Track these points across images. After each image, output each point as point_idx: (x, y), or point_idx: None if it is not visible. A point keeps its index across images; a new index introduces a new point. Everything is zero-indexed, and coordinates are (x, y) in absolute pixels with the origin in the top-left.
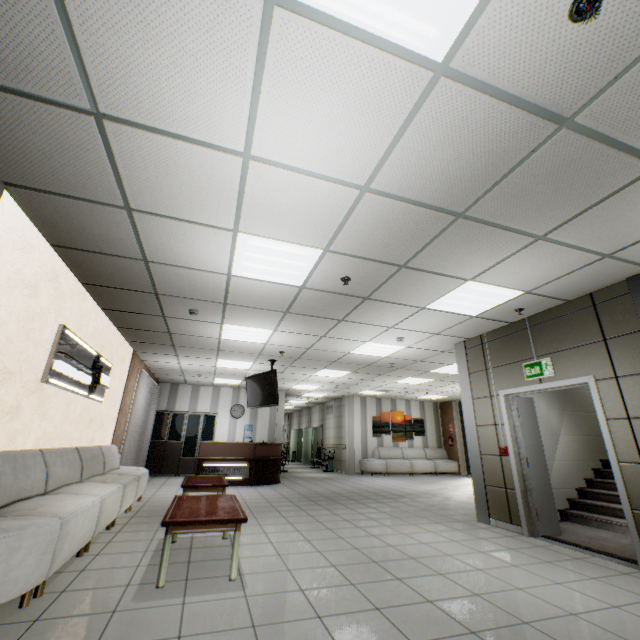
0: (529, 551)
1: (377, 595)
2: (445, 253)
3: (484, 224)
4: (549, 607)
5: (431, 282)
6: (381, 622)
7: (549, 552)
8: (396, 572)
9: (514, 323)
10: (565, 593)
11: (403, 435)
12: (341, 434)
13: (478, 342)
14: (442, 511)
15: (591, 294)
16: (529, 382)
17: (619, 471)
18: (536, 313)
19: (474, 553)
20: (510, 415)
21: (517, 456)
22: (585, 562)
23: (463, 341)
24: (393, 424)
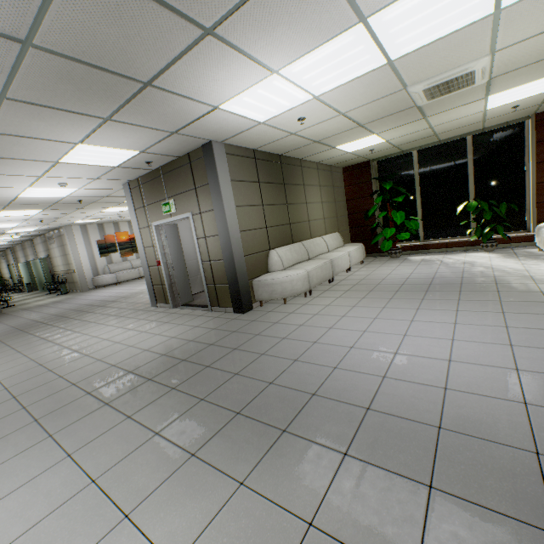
0: (163, 319)
1: (22, 388)
2: (25, 124)
3: (40, 106)
4: (137, 351)
5: (40, 144)
6: (10, 405)
7: (174, 316)
8: (53, 366)
9: (155, 171)
10: (155, 339)
11: (131, 251)
12: (68, 261)
13: (137, 184)
14: (134, 306)
15: (189, 154)
16: (166, 216)
17: (202, 267)
18: (165, 164)
19: (126, 332)
20: (160, 239)
21: (166, 265)
22: (187, 316)
23: (128, 182)
24: (120, 244)
